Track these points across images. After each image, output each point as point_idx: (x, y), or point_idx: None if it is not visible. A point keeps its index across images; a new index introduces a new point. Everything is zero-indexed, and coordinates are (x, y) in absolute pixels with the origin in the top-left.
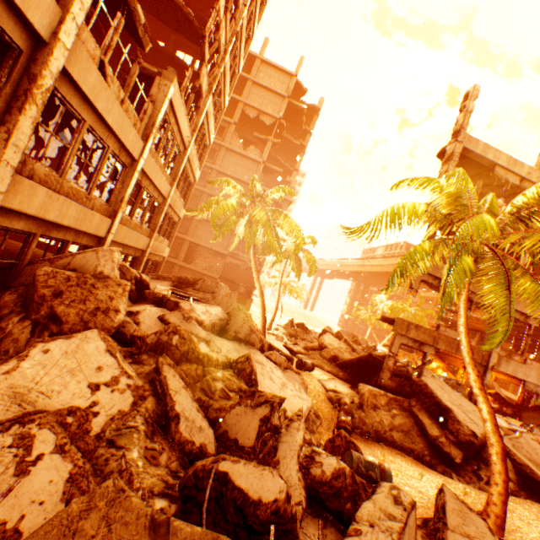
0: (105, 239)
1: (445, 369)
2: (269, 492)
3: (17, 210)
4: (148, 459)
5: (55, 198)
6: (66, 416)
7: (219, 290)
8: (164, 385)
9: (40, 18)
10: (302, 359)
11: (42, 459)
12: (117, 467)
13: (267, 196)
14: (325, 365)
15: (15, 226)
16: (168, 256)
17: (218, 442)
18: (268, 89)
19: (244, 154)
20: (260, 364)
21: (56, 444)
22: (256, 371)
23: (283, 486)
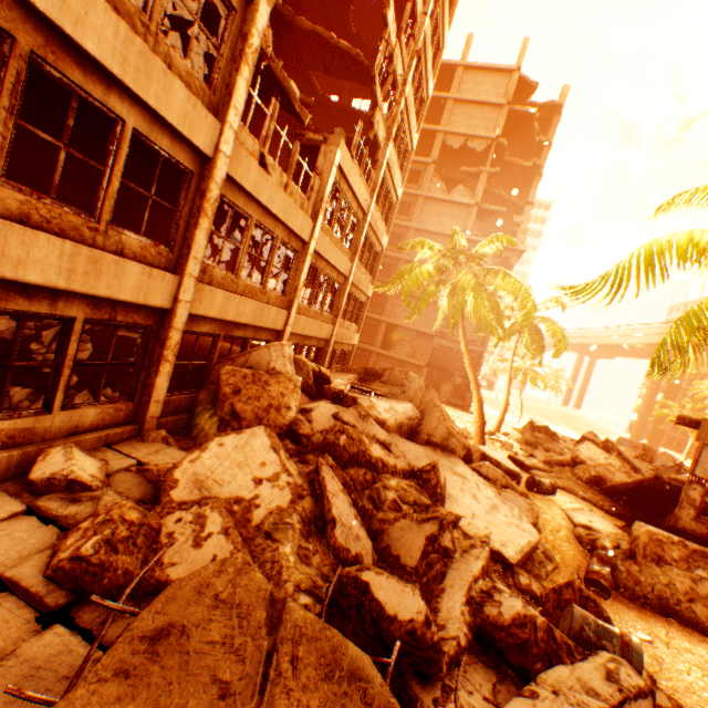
0: (283, 332)
1: None
2: (406, 610)
3: (202, 315)
4: (299, 556)
5: (232, 299)
6: (233, 504)
7: (409, 382)
8: (322, 486)
9: (203, 139)
10: (534, 477)
11: (211, 537)
12: (271, 557)
13: (475, 252)
14: (578, 489)
15: (202, 330)
16: (362, 343)
17: (378, 556)
18: (477, 103)
19: (448, 200)
20: (460, 477)
21: (222, 526)
22: (453, 486)
23: (422, 607)
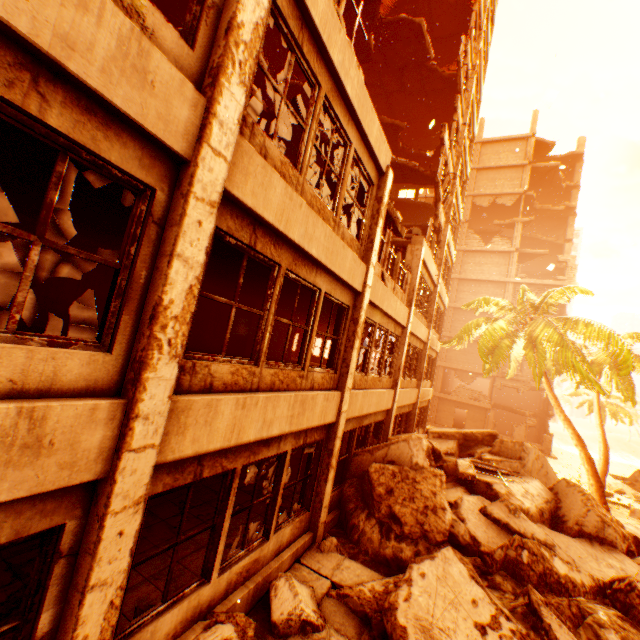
0: (391, 409)
1: None
2: None
3: (350, 417)
4: None
5: (365, 395)
6: None
7: (526, 454)
8: (552, 637)
9: (357, 281)
10: None
11: None
12: None
13: (545, 303)
14: None
15: (347, 428)
16: None
17: None
18: (498, 168)
19: (486, 250)
20: None
21: None
22: None
23: None
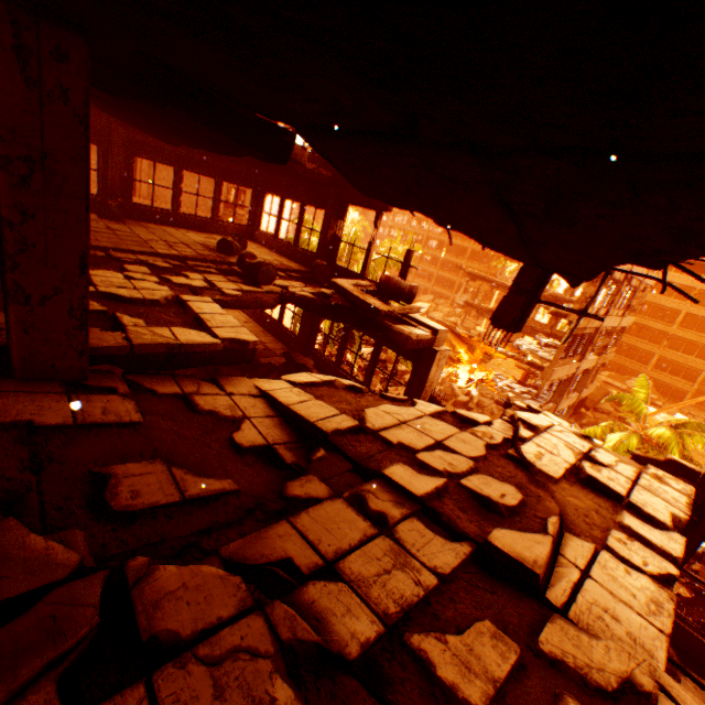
0: None
1: (466, 351)
2: None
3: None
4: None
5: None
6: None
7: None
8: None
9: None
10: None
11: None
12: None
13: None
14: None
15: None
16: None
17: None
18: None
19: None
20: None
21: None
22: None
23: None
